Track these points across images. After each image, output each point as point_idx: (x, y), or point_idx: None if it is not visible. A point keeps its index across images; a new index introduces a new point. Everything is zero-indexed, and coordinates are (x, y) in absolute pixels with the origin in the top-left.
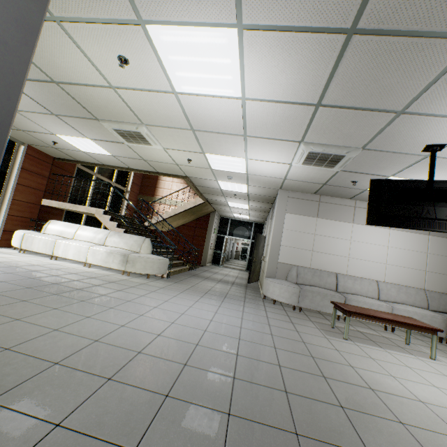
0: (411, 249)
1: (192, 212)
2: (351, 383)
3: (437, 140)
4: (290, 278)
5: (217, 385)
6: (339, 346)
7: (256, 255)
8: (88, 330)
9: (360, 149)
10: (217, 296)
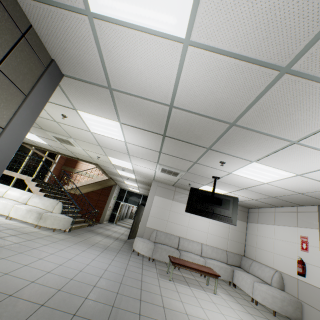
0: (222, 225)
1: (99, 184)
2: (154, 304)
3: (215, 175)
4: (151, 238)
5: (74, 301)
6: (163, 284)
7: (137, 219)
8: (2, 266)
9: (186, 171)
10: (100, 248)
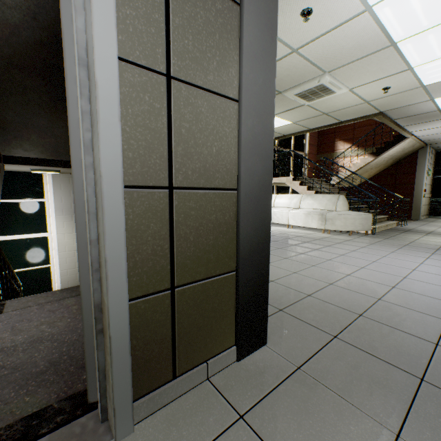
0: None
1: None
2: None
3: None
4: None
5: None
6: None
7: None
8: None
9: None
10: None
